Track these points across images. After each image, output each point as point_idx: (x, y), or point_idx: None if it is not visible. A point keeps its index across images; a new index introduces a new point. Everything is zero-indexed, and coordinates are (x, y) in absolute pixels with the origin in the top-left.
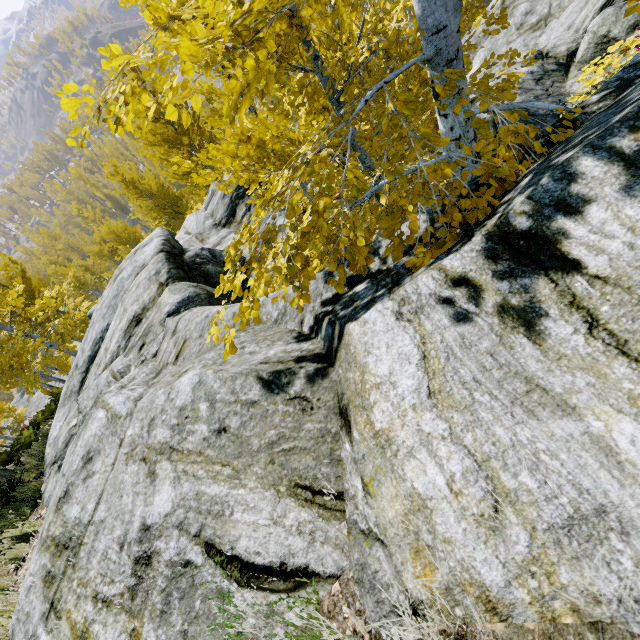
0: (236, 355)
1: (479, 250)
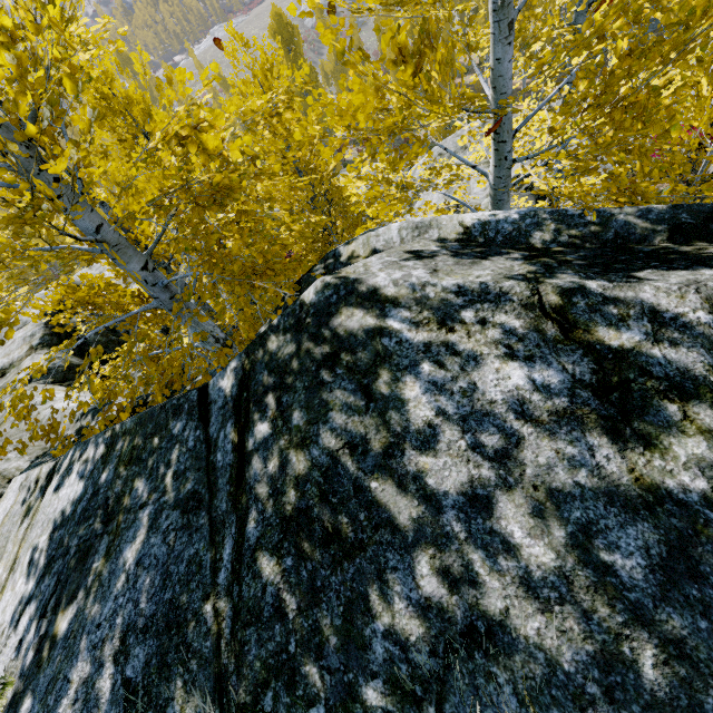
0: (0, 457)
1: (50, 468)
